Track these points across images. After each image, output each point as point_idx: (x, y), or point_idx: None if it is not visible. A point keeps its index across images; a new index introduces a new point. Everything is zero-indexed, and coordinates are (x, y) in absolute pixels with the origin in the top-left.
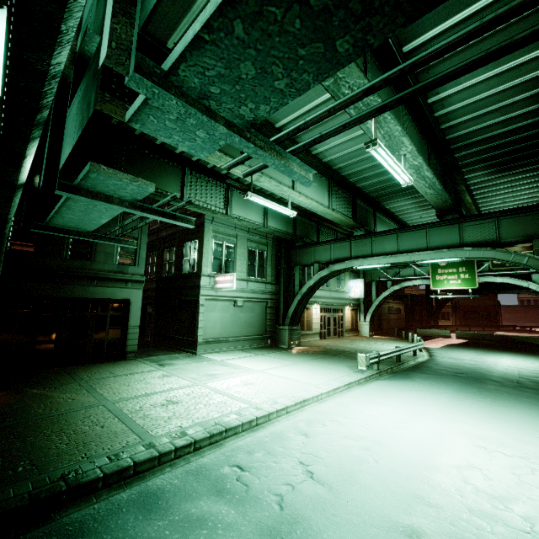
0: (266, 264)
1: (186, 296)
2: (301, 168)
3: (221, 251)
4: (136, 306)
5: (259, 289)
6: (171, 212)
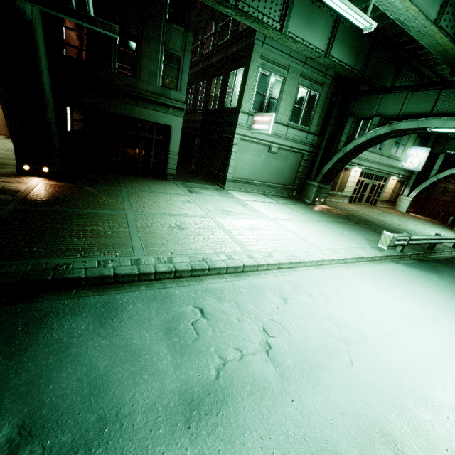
0: (314, 110)
1: (224, 132)
2: None
3: (267, 85)
4: (176, 133)
5: (299, 138)
6: None
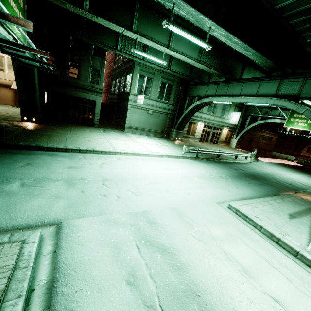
0: (171, 93)
1: (124, 104)
2: (42, 51)
3: (143, 82)
4: (98, 104)
5: (164, 107)
6: (44, 61)
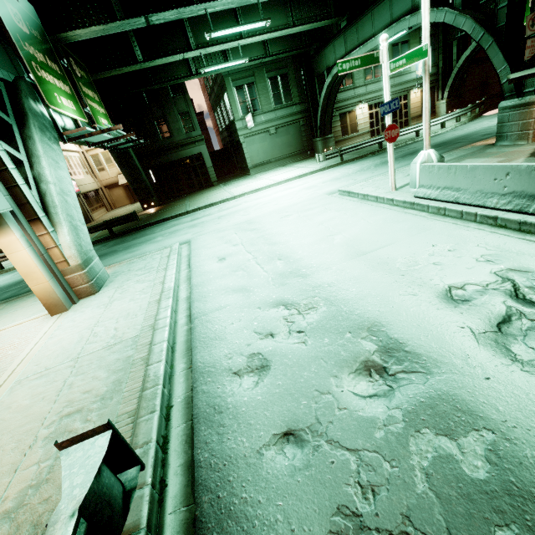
0: (290, 87)
1: (236, 138)
2: (130, 134)
3: (244, 94)
4: (206, 155)
5: (288, 113)
6: (134, 139)
